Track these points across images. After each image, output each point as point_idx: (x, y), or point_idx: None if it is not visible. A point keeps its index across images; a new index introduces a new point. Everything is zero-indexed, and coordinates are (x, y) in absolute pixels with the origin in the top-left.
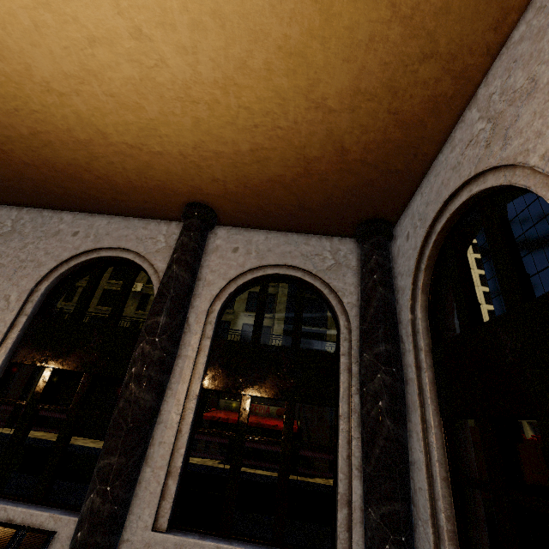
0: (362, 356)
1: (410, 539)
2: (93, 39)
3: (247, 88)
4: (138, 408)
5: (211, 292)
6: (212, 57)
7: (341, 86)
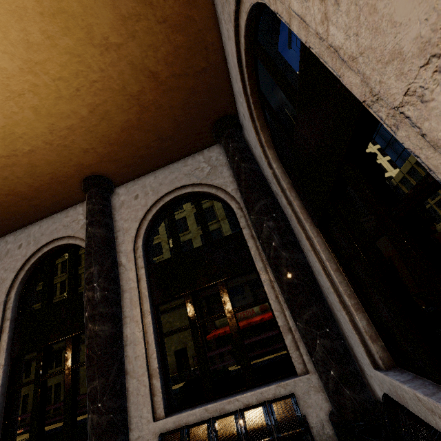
0: (250, 219)
1: (334, 328)
2: None
3: (47, 62)
4: (100, 339)
5: (130, 235)
6: (2, 50)
7: (109, 20)
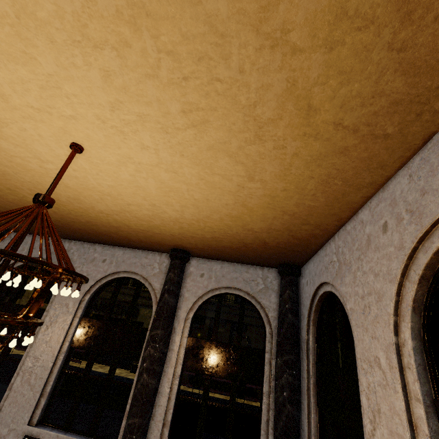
0: (277, 359)
1: None
2: (129, 204)
3: (210, 222)
4: (148, 389)
5: (187, 305)
6: (191, 213)
7: (261, 226)
